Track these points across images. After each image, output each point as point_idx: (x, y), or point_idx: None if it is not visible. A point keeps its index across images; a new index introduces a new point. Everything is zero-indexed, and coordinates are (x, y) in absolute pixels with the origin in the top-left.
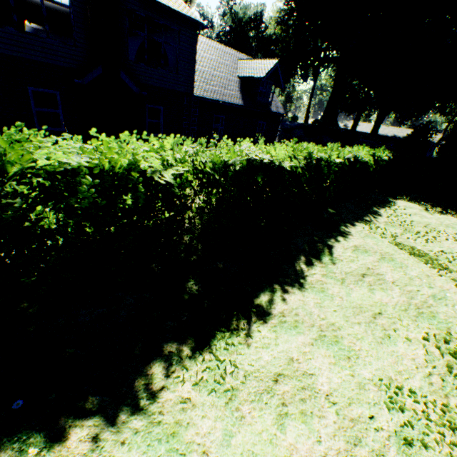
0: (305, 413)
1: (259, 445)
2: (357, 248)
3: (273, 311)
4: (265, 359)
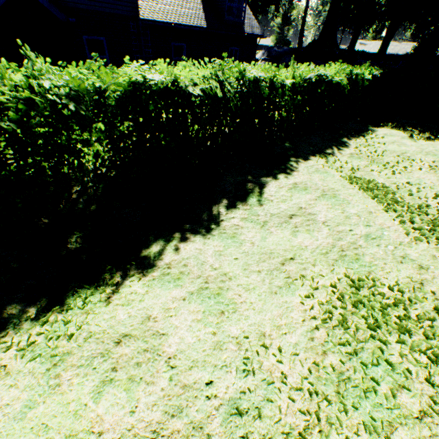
0: (134, 379)
1: (59, 418)
2: (296, 186)
3: (158, 263)
4: (118, 318)
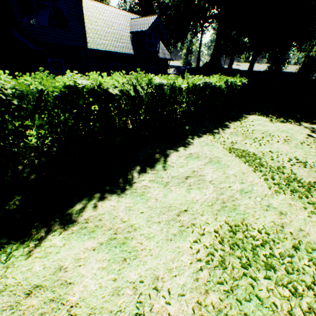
0: None
1: None
2: (191, 155)
3: (79, 219)
4: (34, 270)
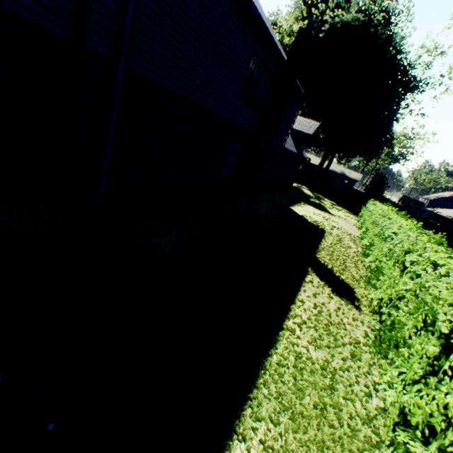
0: None
1: None
2: None
3: None
4: None
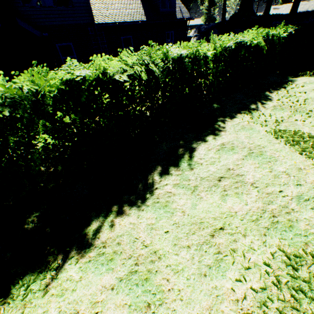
0: None
1: None
2: (223, 147)
3: (96, 241)
4: None
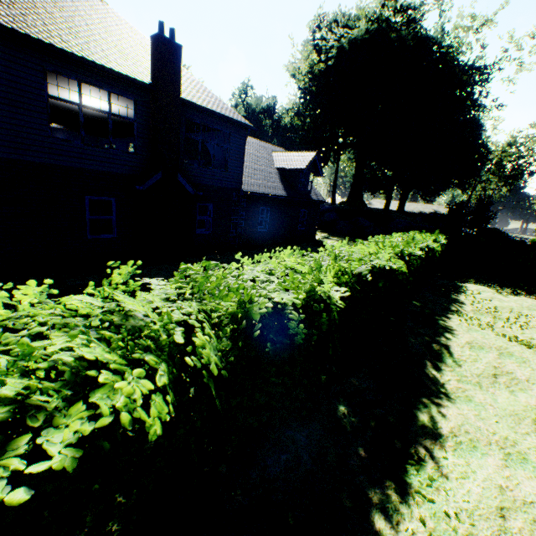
0: None
1: None
2: (471, 345)
3: (442, 431)
4: (475, 491)
